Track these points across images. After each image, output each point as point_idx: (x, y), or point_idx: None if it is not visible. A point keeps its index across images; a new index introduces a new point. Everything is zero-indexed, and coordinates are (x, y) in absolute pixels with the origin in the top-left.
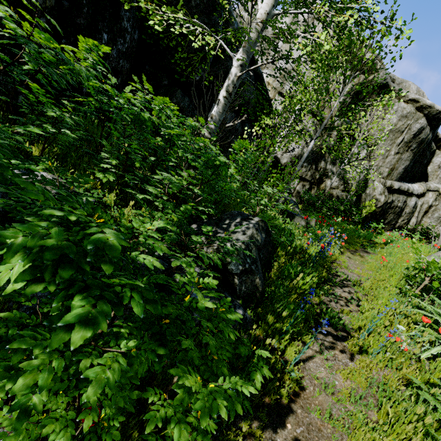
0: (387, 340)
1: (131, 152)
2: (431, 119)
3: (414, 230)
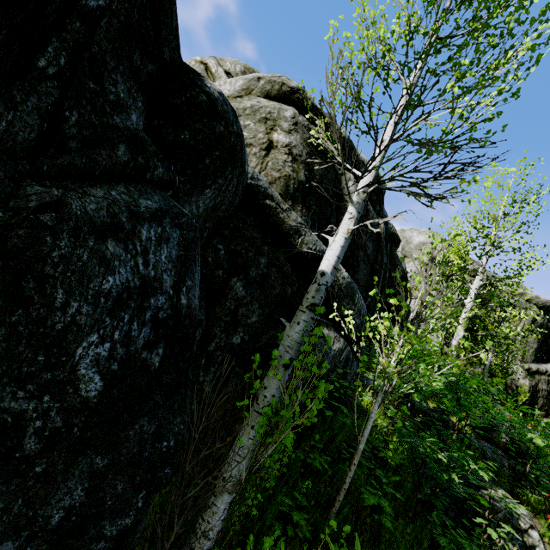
0: None
1: None
2: (540, 307)
3: None
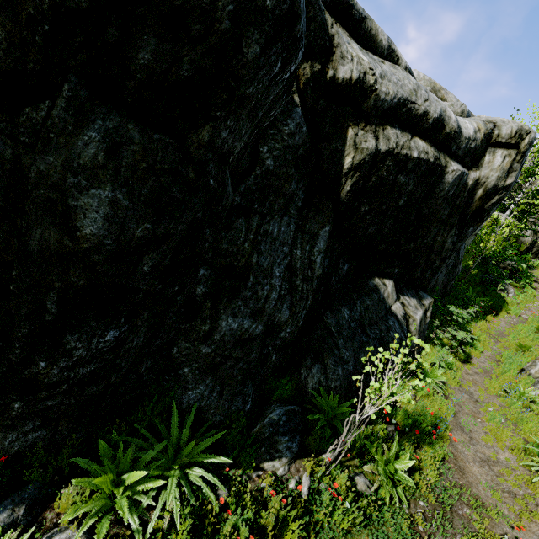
0: None
1: None
2: None
3: None
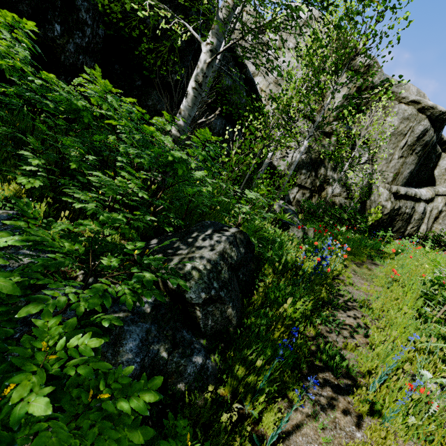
0: (408, 396)
1: (65, 150)
2: (434, 120)
3: (425, 237)
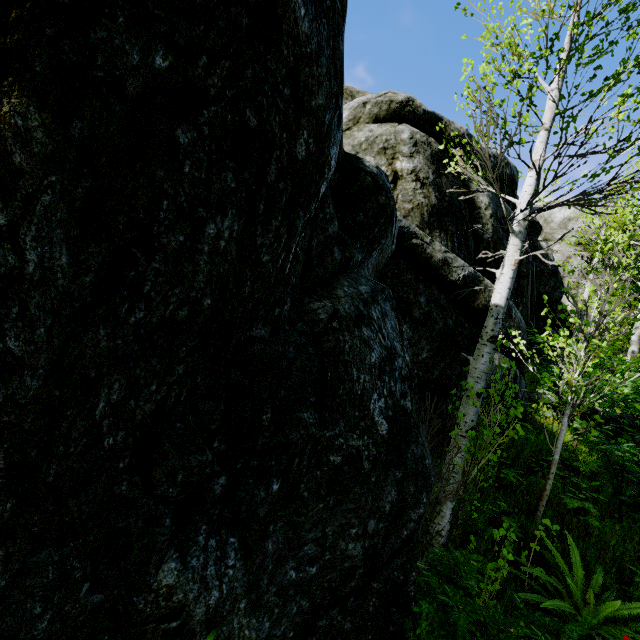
0: None
1: None
2: None
3: None
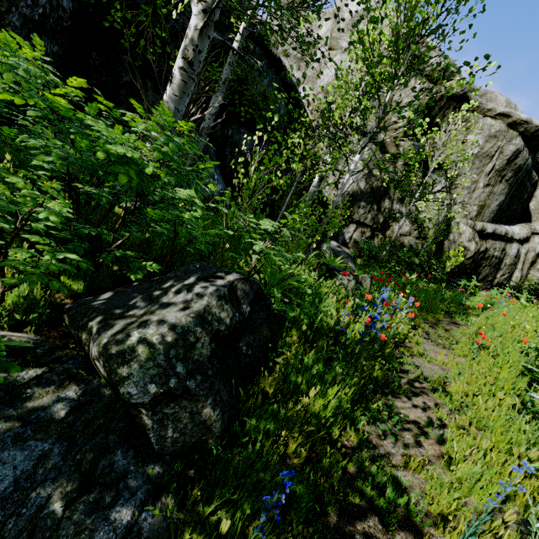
0: None
1: None
2: (528, 139)
3: (519, 287)
